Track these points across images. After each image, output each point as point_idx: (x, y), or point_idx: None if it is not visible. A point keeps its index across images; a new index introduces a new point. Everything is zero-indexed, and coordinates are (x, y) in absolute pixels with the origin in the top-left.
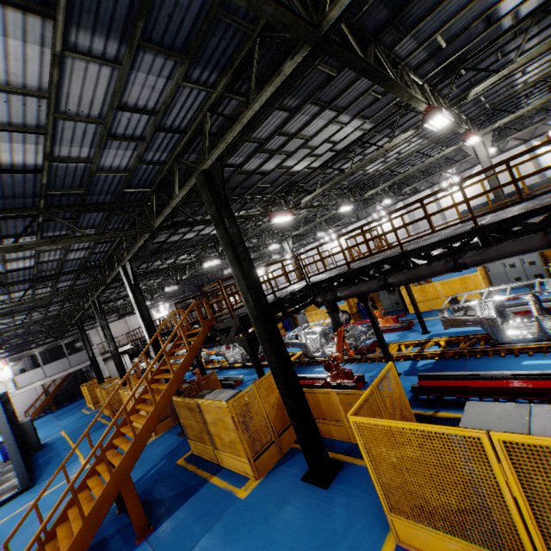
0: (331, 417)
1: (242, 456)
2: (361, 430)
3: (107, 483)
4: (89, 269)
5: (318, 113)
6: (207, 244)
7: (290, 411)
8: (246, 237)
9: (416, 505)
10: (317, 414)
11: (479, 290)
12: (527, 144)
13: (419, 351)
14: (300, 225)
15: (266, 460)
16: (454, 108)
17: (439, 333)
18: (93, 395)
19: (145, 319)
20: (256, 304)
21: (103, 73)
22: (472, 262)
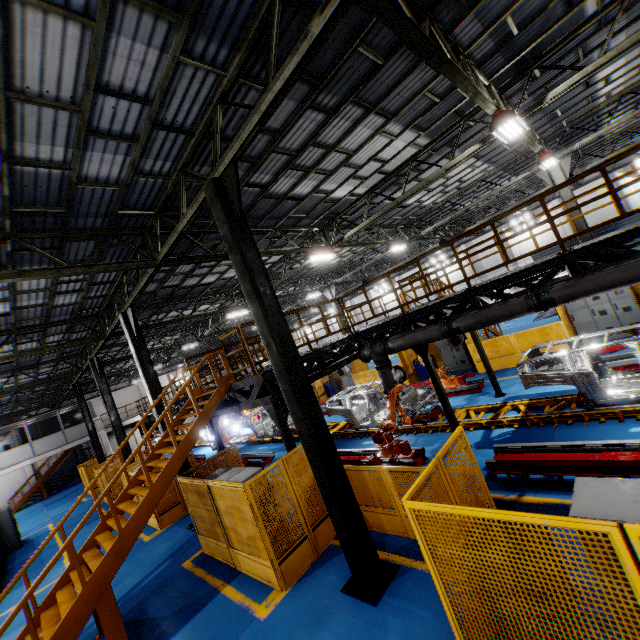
0: (382, 504)
1: (263, 558)
2: (421, 522)
3: (77, 597)
4: (84, 318)
5: (362, 118)
6: (232, 291)
7: (326, 496)
8: (279, 281)
9: (505, 636)
10: (363, 499)
11: (567, 339)
12: (609, 175)
13: (493, 417)
14: (345, 270)
15: (296, 562)
16: (528, 116)
17: (517, 395)
18: (92, 478)
19: (150, 379)
20: (280, 350)
21: (71, 34)
22: (561, 296)
